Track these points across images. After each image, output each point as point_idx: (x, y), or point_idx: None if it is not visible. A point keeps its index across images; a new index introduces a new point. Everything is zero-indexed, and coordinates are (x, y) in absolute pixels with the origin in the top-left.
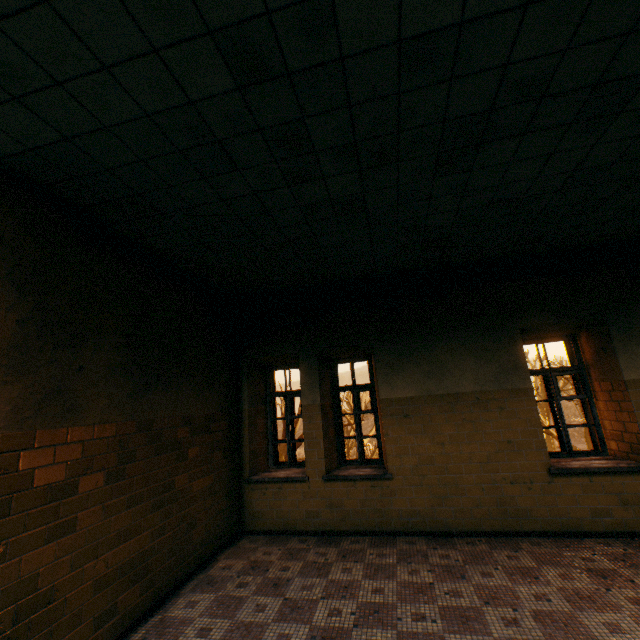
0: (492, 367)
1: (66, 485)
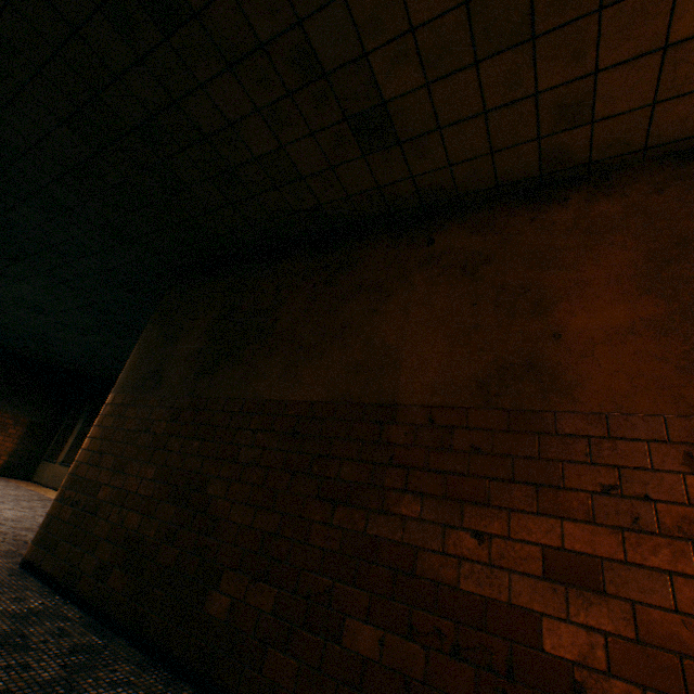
0: None
1: None
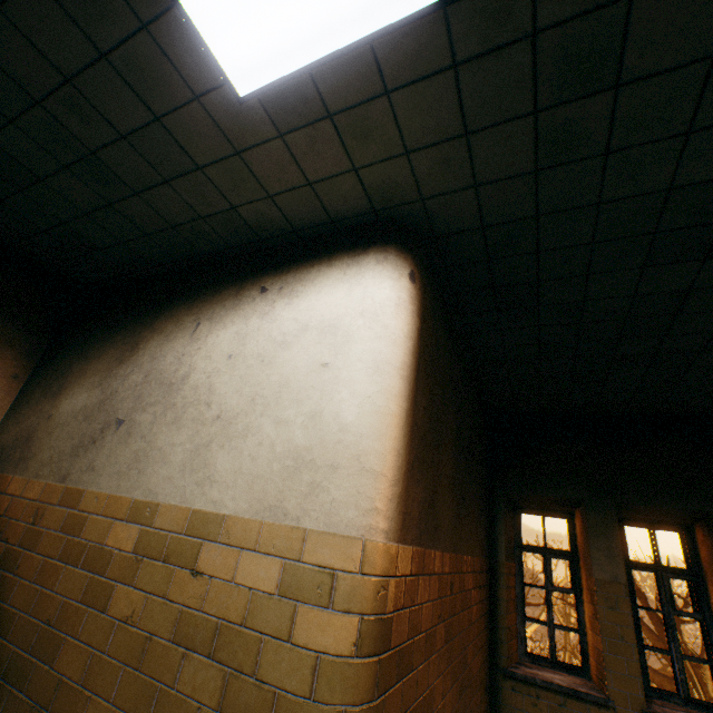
0: None
1: (430, 635)
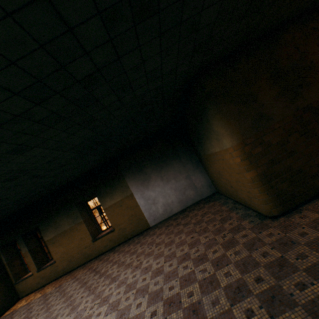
0: (71, 219)
1: None
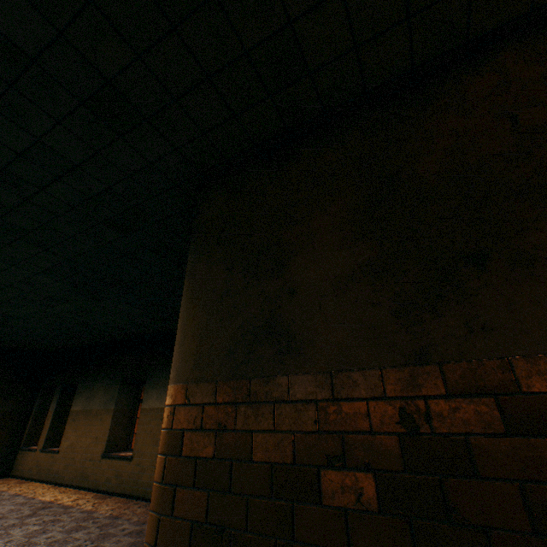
0: (107, 396)
1: None
